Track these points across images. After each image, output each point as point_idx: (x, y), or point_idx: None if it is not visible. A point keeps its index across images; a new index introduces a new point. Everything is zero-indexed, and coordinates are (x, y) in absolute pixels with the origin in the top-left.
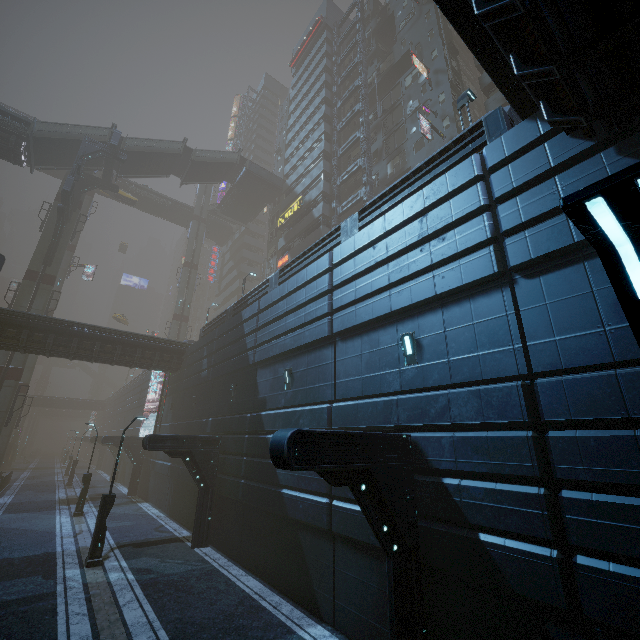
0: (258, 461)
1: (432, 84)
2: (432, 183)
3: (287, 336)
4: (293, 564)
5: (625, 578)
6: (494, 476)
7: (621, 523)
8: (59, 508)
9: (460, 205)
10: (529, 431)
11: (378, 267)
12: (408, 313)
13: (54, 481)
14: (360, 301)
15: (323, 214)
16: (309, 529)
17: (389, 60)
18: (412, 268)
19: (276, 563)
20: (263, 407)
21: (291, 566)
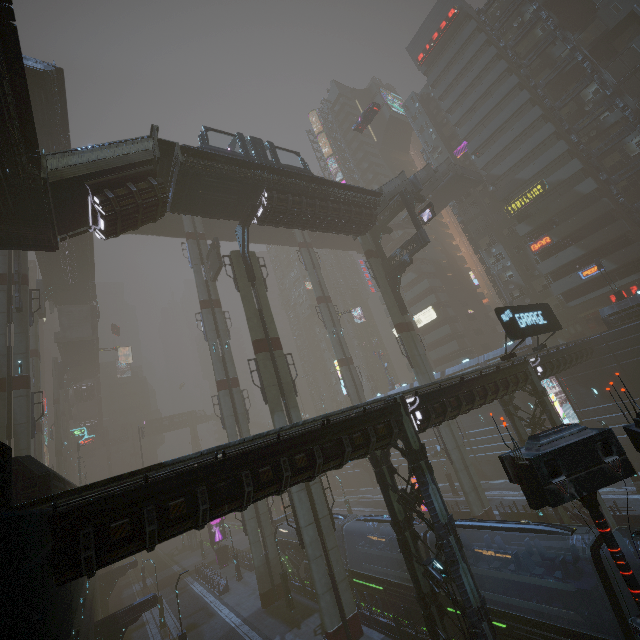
0: None
1: None
2: None
3: None
4: None
5: None
6: None
7: None
8: None
9: None
10: None
11: None
12: None
13: None
14: None
15: (596, 188)
16: None
17: (594, 28)
18: None
19: None
20: None
21: None
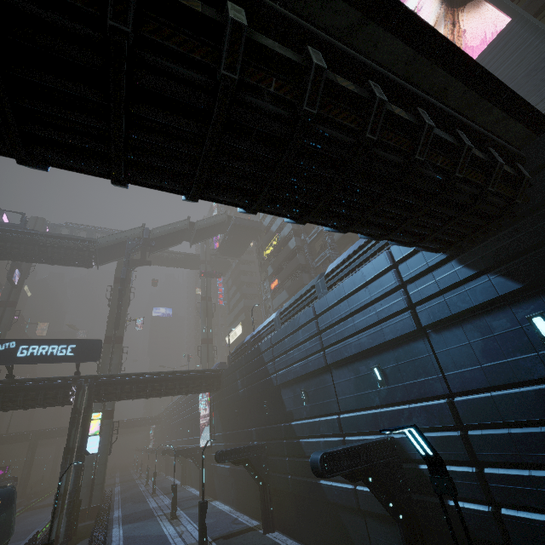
0: (297, 460)
1: None
2: (366, 267)
3: (297, 365)
4: (340, 537)
5: (526, 519)
6: (447, 461)
7: (516, 486)
8: (157, 515)
9: (385, 283)
10: (458, 431)
11: (346, 318)
12: (372, 351)
13: (141, 492)
14: (340, 342)
15: (296, 245)
16: (345, 509)
17: None
18: (367, 322)
19: (328, 538)
20: (291, 418)
21: (339, 539)
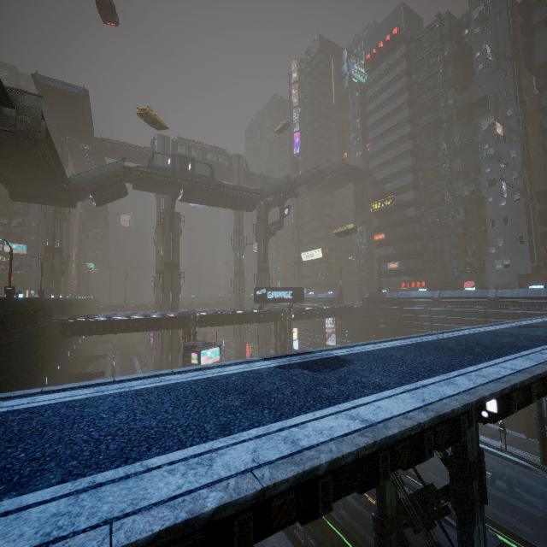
0: None
1: (505, 139)
2: (542, 313)
3: None
4: None
5: None
6: None
7: None
8: None
9: None
10: None
11: None
12: None
13: None
14: None
15: (415, 215)
16: None
17: (466, 95)
18: None
19: None
20: None
21: None
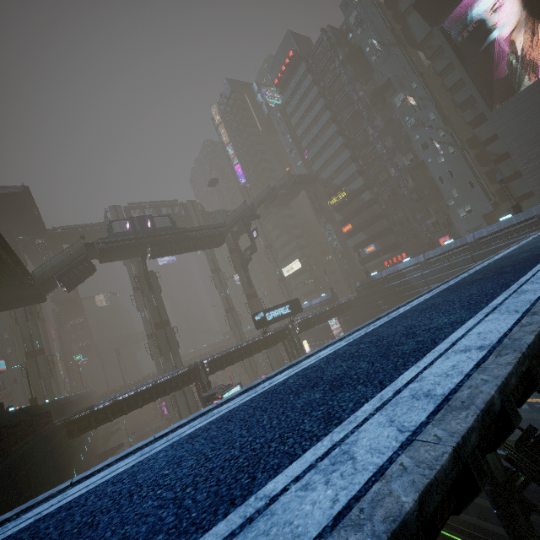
0: None
1: (420, 107)
2: (522, 238)
3: None
4: None
5: None
6: None
7: None
8: None
9: None
10: None
11: None
12: None
13: None
14: None
15: (371, 198)
16: None
17: (372, 84)
18: None
19: None
20: None
21: None
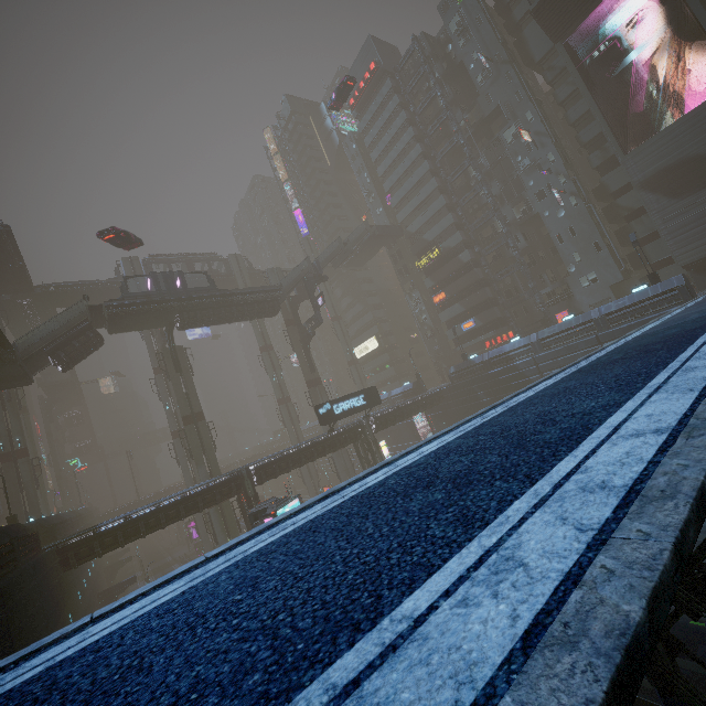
0: None
1: (536, 144)
2: (660, 314)
3: None
4: None
5: None
6: None
7: None
8: None
9: None
10: None
11: None
12: None
13: None
14: None
15: (471, 259)
16: None
17: (476, 112)
18: None
19: None
20: None
21: None
